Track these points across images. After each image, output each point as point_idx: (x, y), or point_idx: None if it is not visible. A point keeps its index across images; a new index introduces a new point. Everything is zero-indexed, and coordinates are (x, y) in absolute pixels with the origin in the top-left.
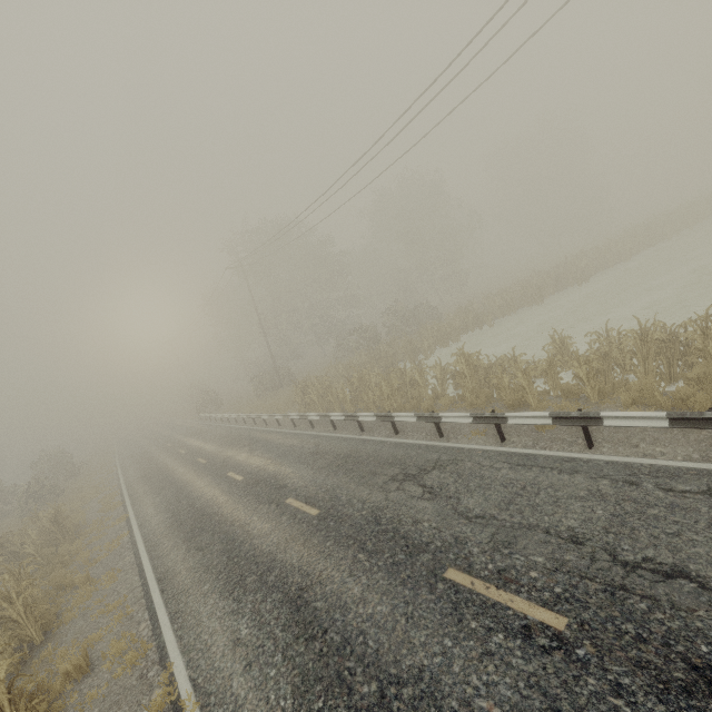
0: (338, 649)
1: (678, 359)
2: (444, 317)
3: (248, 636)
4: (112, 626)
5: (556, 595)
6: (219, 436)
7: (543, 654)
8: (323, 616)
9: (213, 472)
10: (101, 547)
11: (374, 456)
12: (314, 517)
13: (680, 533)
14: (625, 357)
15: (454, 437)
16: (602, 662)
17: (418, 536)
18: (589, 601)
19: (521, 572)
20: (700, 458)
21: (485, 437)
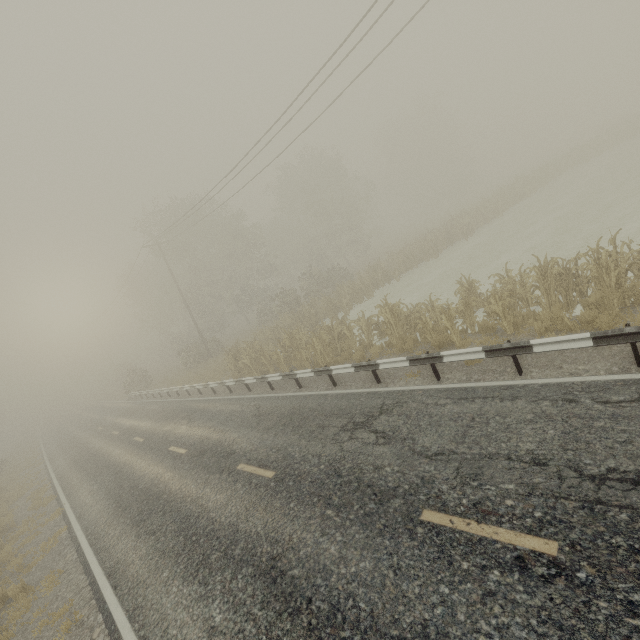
0: (328, 618)
1: (572, 289)
2: (354, 277)
3: (224, 623)
4: (60, 639)
5: (538, 520)
6: (153, 412)
7: (545, 584)
8: (303, 585)
9: (152, 449)
10: (36, 549)
11: (318, 410)
12: (270, 480)
13: (631, 440)
14: (527, 292)
15: (391, 382)
16: (606, 582)
17: (384, 482)
18: (571, 520)
19: (496, 502)
20: (620, 371)
21: (421, 378)
